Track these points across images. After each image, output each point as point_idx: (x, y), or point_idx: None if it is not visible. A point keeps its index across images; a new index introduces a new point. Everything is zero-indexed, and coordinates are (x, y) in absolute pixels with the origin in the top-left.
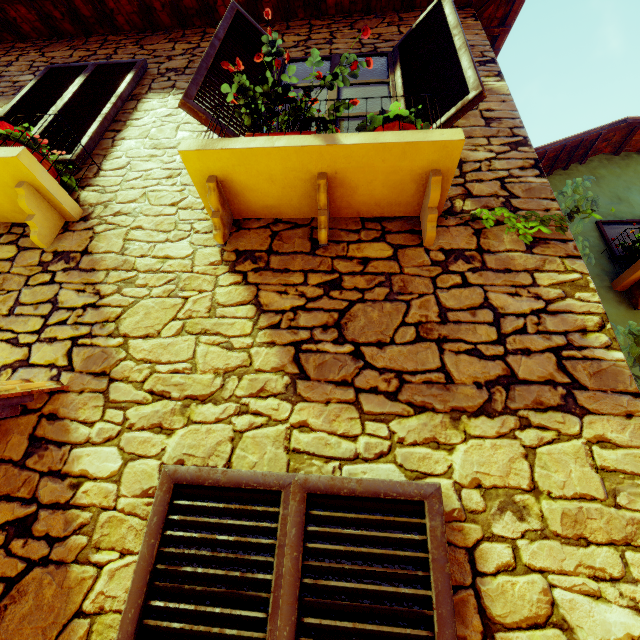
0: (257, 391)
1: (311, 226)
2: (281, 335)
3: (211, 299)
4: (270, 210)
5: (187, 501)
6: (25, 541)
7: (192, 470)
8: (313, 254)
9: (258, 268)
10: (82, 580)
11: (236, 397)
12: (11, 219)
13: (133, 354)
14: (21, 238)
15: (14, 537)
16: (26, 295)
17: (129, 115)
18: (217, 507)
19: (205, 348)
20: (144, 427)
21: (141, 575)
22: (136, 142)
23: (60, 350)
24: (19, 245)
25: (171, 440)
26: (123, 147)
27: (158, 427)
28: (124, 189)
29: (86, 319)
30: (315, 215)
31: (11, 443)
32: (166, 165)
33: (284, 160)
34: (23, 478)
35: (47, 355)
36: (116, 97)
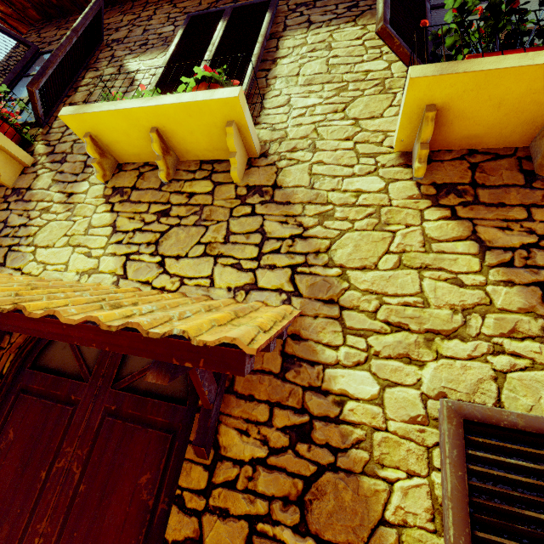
0: (508, 331)
1: (517, 156)
2: (518, 274)
3: (421, 233)
4: (469, 140)
5: (466, 435)
6: (308, 446)
7: (479, 408)
8: (530, 187)
9: (466, 202)
10: (376, 491)
11: (484, 335)
12: (200, 157)
13: (355, 284)
14: (212, 174)
15: (297, 441)
16: (234, 225)
17: (273, 54)
18: (520, 450)
19: (431, 283)
20: (391, 356)
21: (459, 505)
22: (289, 79)
23: (282, 276)
24: (213, 180)
25: (424, 372)
26: (278, 85)
27: (406, 357)
28: (293, 125)
29: (297, 249)
30: (520, 144)
31: (266, 357)
32: (327, 100)
33: (534, 80)
34: (287, 389)
35: (272, 280)
36: (262, 36)
